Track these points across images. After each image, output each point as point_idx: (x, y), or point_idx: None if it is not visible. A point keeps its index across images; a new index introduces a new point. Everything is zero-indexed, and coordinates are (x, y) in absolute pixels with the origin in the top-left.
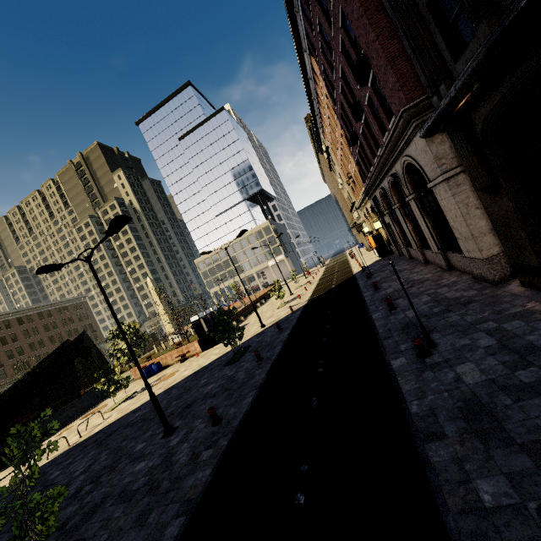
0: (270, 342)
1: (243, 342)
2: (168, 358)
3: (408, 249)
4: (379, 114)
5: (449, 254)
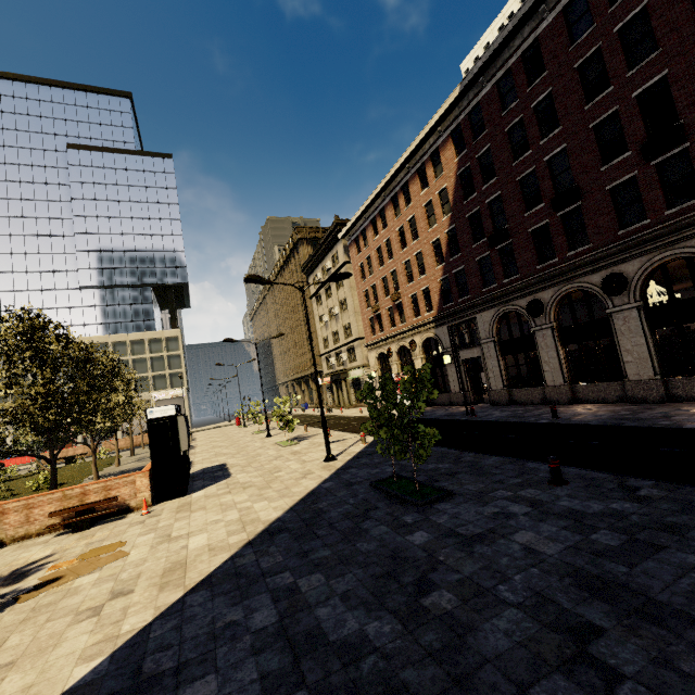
0: (474, 466)
1: (330, 477)
2: (11, 517)
3: (510, 391)
4: (644, 199)
5: (678, 380)
